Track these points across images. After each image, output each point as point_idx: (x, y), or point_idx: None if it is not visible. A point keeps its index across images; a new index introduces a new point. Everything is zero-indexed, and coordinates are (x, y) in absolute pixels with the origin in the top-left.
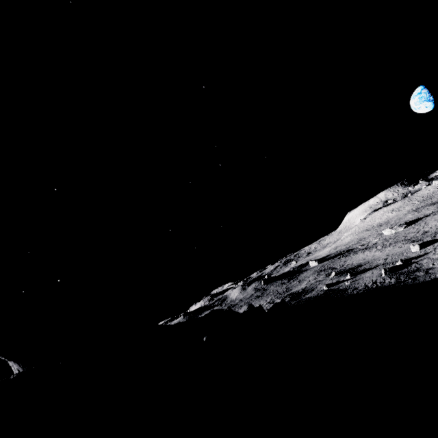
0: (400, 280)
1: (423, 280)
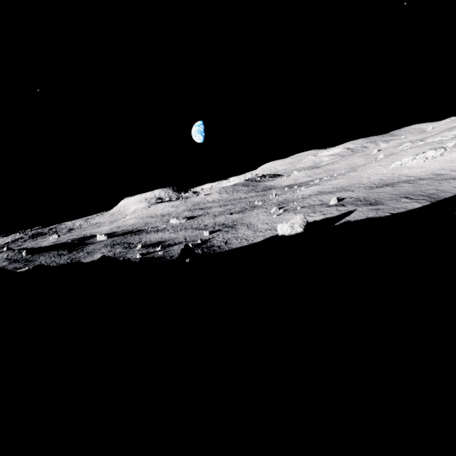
0: (205, 251)
1: (220, 252)
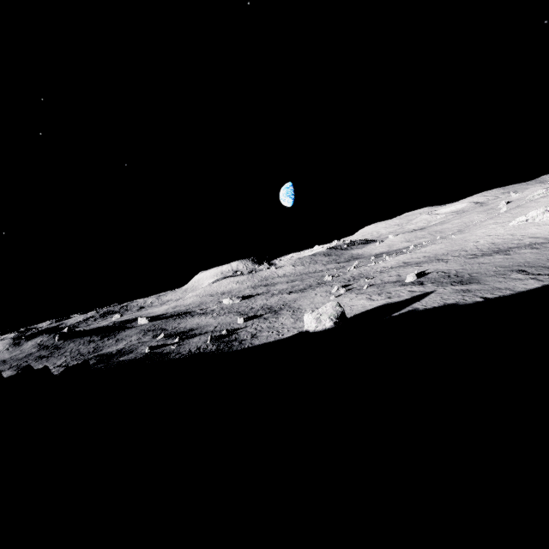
0: (220, 347)
1: (236, 349)
